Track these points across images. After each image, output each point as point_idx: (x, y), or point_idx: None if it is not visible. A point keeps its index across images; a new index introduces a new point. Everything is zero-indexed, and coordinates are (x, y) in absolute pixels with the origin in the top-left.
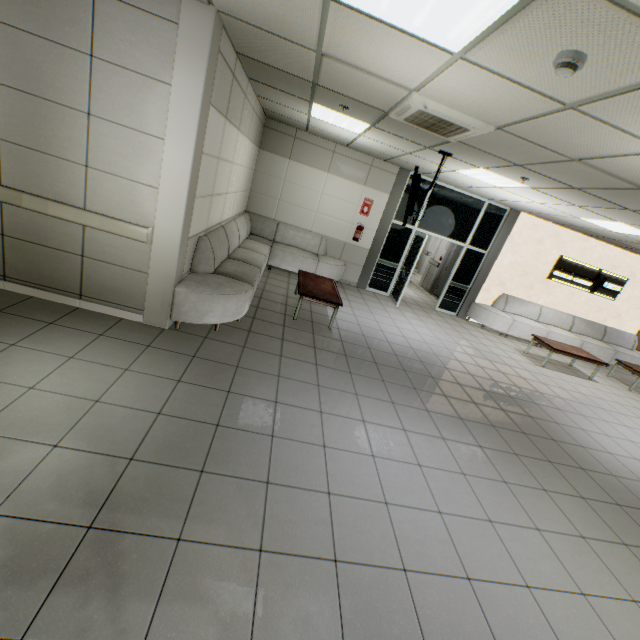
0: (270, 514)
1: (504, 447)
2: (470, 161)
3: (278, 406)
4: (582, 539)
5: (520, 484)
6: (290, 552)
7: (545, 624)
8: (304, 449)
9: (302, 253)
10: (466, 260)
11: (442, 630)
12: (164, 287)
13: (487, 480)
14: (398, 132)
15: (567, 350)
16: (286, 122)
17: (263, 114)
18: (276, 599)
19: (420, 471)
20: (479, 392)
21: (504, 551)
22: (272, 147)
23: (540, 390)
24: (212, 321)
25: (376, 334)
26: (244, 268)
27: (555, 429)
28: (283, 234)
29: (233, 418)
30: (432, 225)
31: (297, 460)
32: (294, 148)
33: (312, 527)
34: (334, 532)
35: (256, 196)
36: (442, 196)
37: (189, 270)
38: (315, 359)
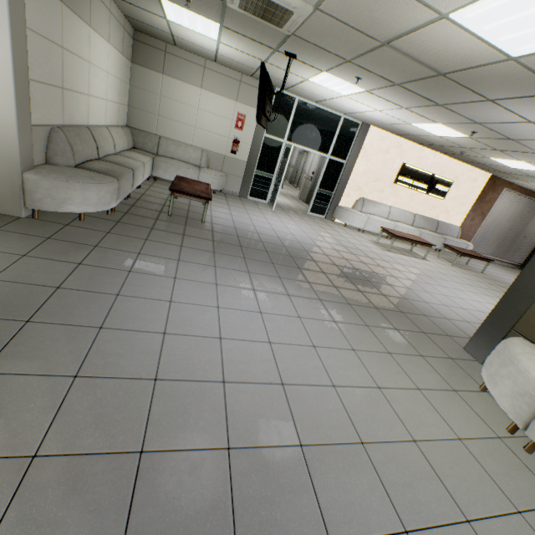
0: (96, 350)
1: (341, 300)
2: (313, 63)
3: (131, 274)
4: (388, 354)
5: (347, 322)
6: (109, 376)
7: (341, 409)
8: (149, 304)
9: (184, 164)
10: (329, 169)
11: (247, 420)
12: (10, 173)
13: (319, 321)
14: (245, 31)
15: (406, 236)
16: (153, 34)
17: (128, 24)
18: (81, 411)
19: (260, 316)
20: (330, 266)
21: (320, 365)
22: (144, 61)
23: (382, 265)
24: (73, 209)
25: (248, 227)
26: (112, 166)
27: (387, 288)
28: (165, 148)
29: (78, 282)
30: (299, 138)
31: (139, 311)
32: (166, 63)
33: (139, 357)
34: (161, 360)
35: (135, 111)
36: (305, 111)
37: (46, 163)
38: (181, 242)
